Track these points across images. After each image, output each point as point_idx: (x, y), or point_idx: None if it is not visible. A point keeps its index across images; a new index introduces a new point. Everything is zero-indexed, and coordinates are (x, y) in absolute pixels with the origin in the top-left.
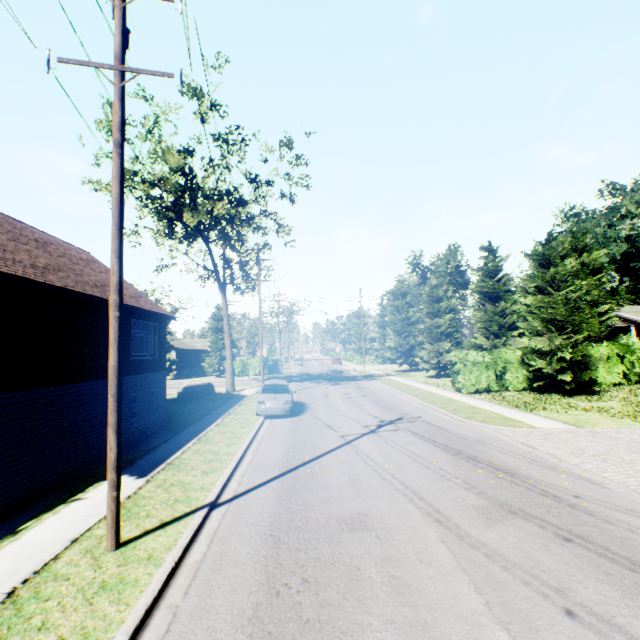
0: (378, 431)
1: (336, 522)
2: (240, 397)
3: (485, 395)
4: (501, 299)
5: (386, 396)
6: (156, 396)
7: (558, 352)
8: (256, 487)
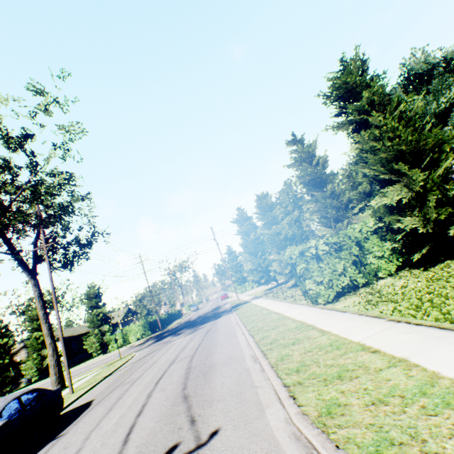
0: None
1: None
2: None
3: (352, 297)
4: (326, 182)
5: (220, 344)
6: None
7: (428, 196)
8: None
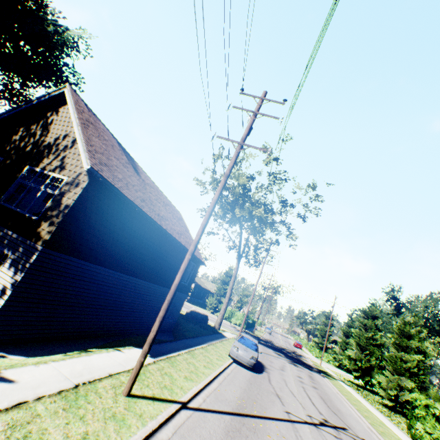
0: (320, 427)
1: None
2: (221, 335)
3: None
4: None
5: (334, 399)
6: (176, 308)
7: None
8: (213, 411)
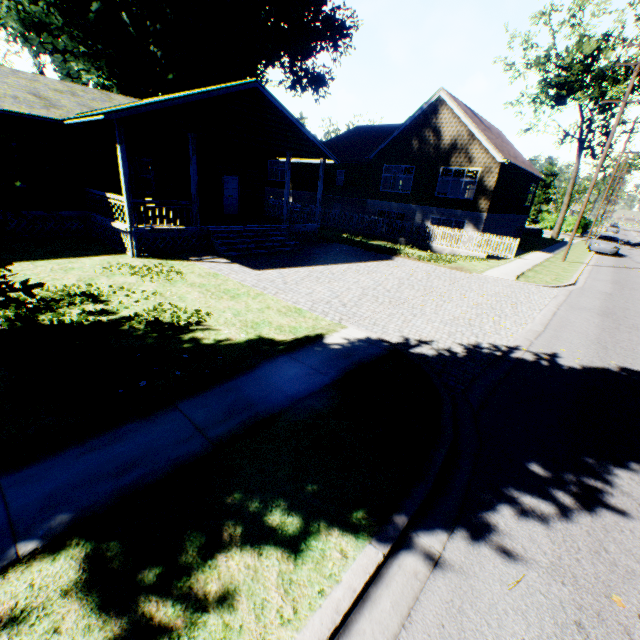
0: None
1: (639, 276)
2: (566, 242)
3: None
4: None
5: None
6: (520, 229)
7: None
8: (602, 266)
